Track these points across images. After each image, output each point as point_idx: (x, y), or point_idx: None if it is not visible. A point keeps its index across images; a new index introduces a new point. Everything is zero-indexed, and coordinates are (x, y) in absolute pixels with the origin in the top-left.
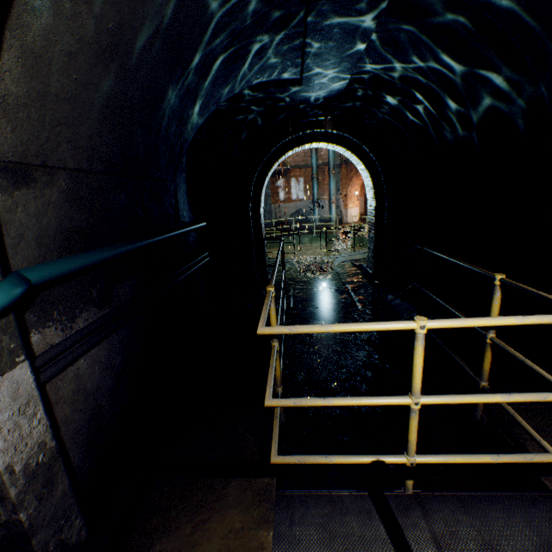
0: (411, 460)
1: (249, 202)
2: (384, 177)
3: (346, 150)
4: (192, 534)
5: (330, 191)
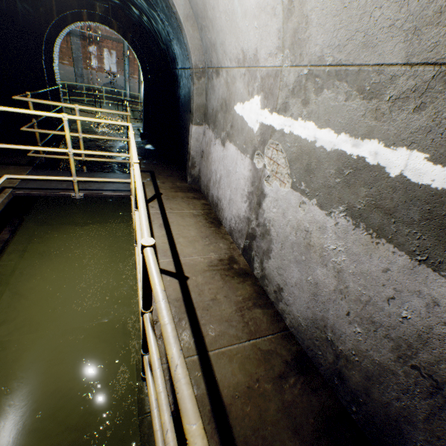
0: (83, 158)
1: (42, 55)
2: (148, 67)
3: (123, 38)
4: None
5: (140, 73)
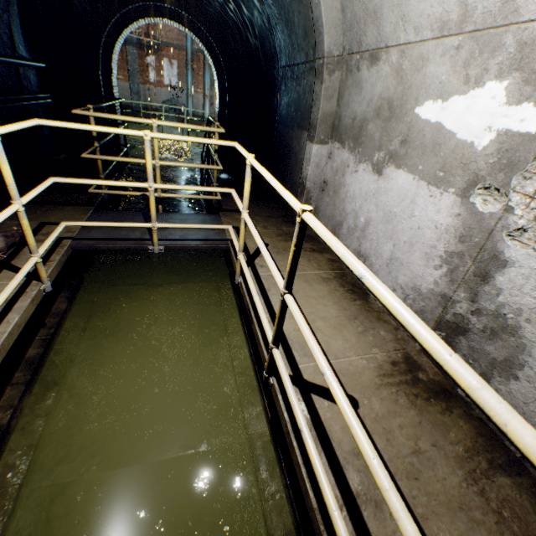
0: (159, 194)
1: (99, 64)
2: (226, 73)
3: (195, 37)
4: (44, 215)
5: (205, 85)
